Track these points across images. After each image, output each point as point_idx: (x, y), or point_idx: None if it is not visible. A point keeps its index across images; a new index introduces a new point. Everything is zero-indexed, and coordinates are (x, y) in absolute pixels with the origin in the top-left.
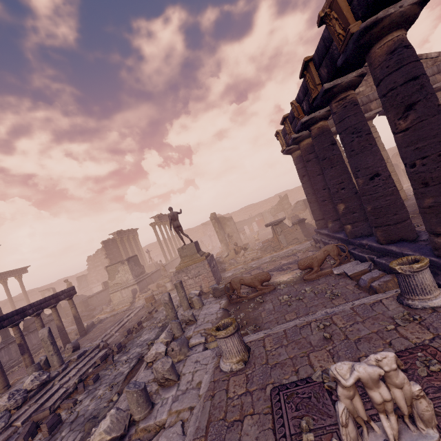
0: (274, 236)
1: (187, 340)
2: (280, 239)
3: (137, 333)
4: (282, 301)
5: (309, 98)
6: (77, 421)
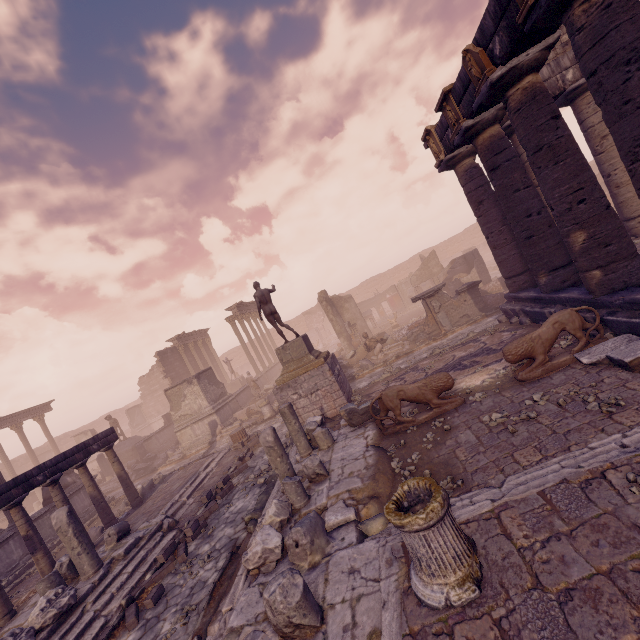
0: (429, 315)
1: (320, 518)
2: (440, 319)
3: (224, 497)
4: (491, 425)
5: (510, 19)
6: None
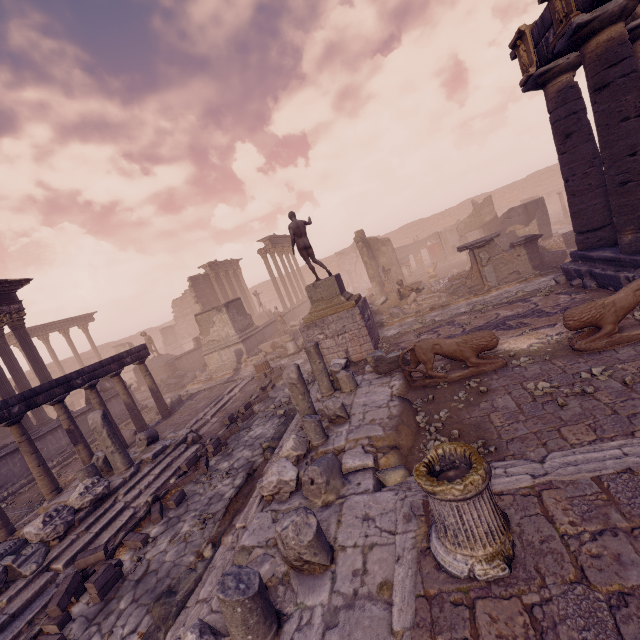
0: (474, 267)
1: (338, 460)
2: (486, 273)
3: (244, 421)
4: (536, 394)
5: None
6: (145, 582)
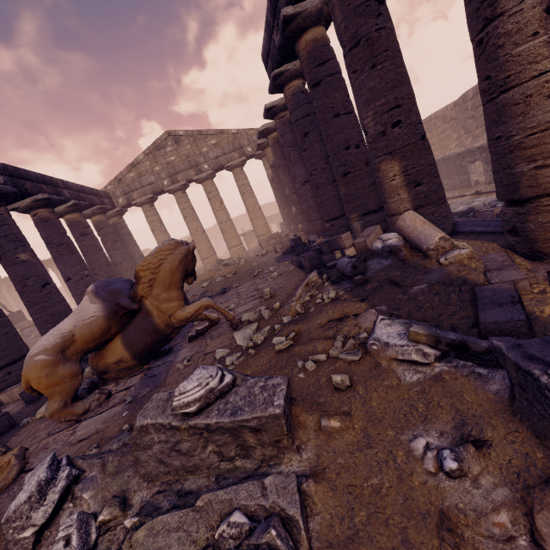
0: None
1: None
2: None
3: None
4: None
5: None
6: None
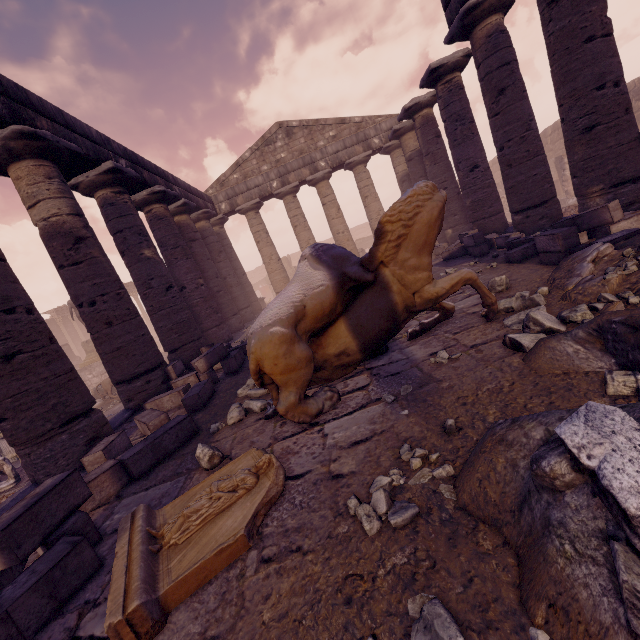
0: None
1: None
2: None
3: None
4: None
5: None
6: None
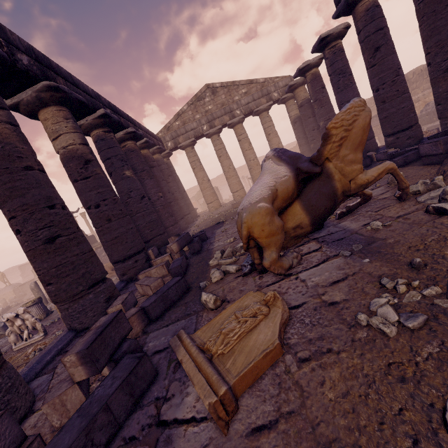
0: None
1: None
2: None
3: None
4: None
5: None
6: None
